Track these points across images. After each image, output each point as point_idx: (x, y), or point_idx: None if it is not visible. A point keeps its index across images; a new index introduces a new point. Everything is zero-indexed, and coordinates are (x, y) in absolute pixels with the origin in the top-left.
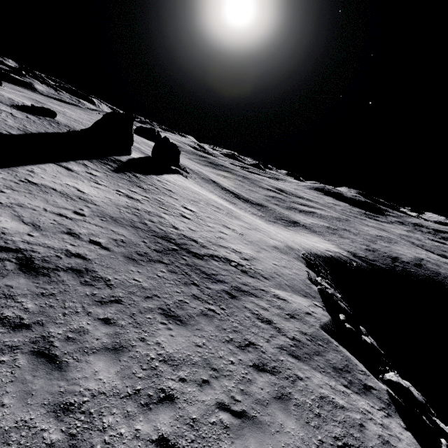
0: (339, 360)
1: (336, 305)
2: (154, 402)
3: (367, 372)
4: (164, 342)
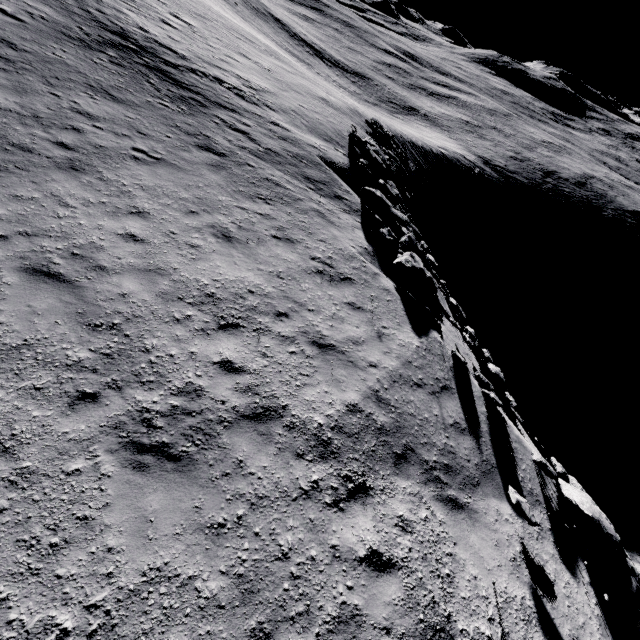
0: (319, 177)
1: (364, 153)
2: (58, 127)
3: (351, 192)
4: (84, 104)
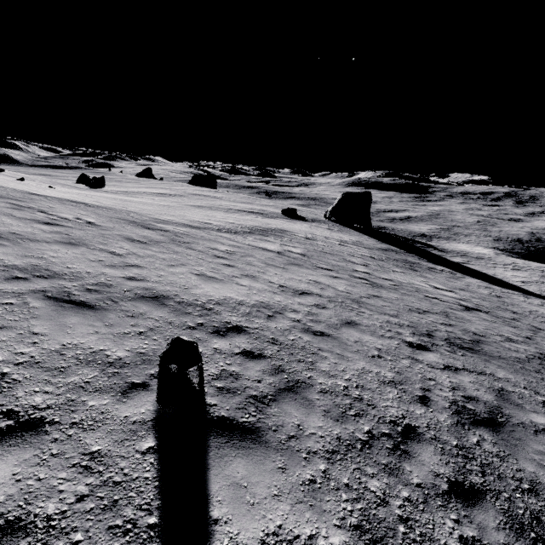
0: None
1: None
2: None
3: None
4: None
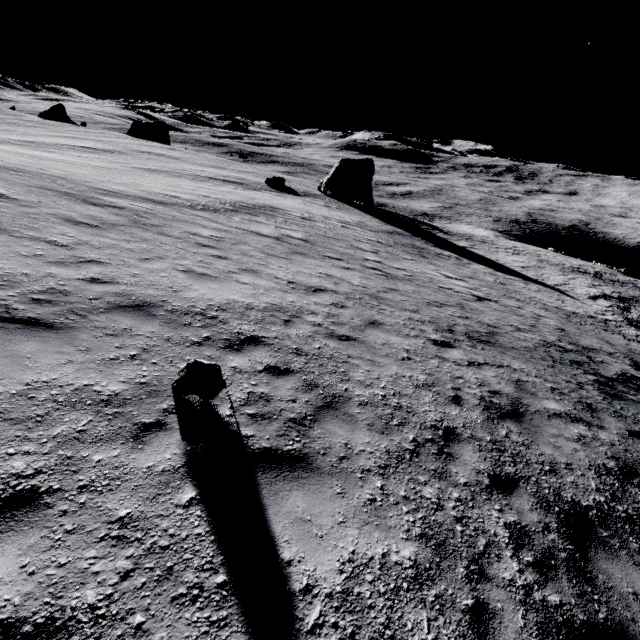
0: None
1: (638, 275)
2: None
3: None
4: None
